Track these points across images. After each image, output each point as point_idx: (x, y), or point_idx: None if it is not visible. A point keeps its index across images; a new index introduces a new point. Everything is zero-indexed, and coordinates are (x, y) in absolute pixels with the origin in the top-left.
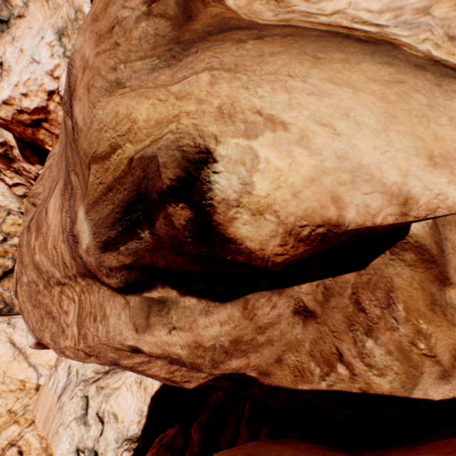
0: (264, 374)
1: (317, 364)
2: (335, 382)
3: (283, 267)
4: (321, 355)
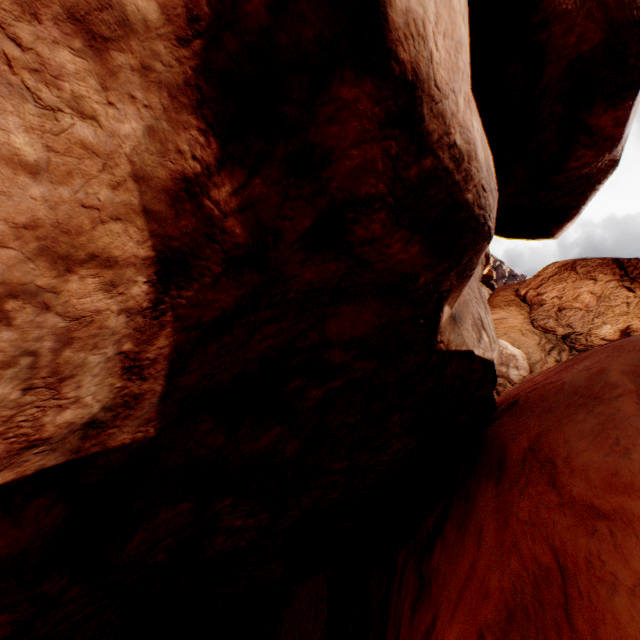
0: (458, 318)
1: (472, 328)
2: (485, 351)
3: (501, 192)
4: (473, 319)
